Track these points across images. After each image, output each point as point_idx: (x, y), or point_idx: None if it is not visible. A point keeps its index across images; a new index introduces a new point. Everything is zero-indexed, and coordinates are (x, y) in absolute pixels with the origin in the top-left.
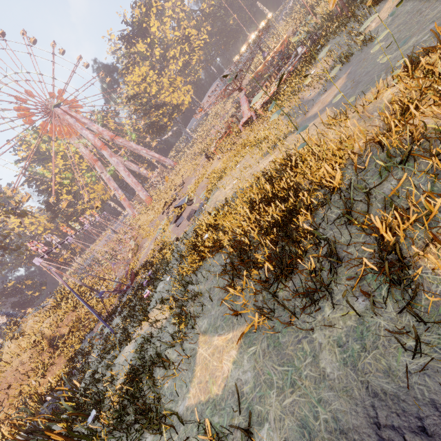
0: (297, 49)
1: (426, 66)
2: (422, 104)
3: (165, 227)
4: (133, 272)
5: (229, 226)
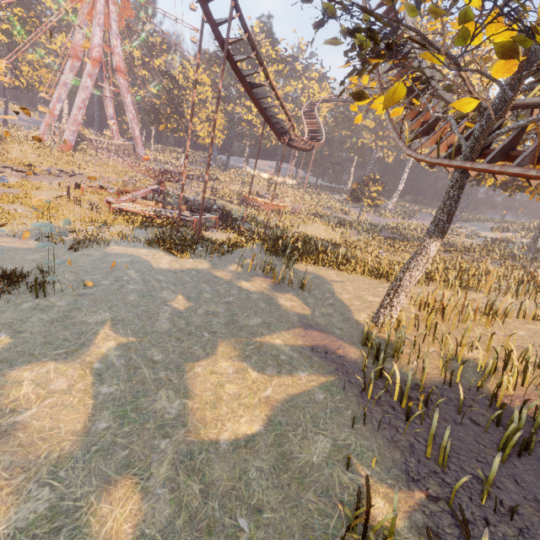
0: (210, 215)
1: None
2: None
3: None
4: None
5: None
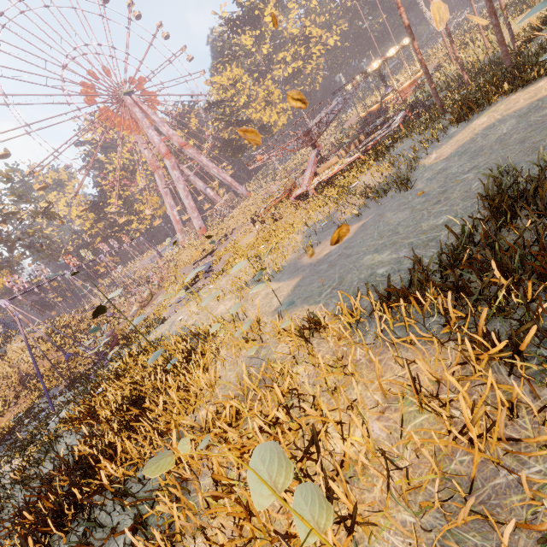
0: (398, 115)
1: (267, 374)
2: (245, 424)
3: (176, 291)
4: (116, 337)
5: (111, 398)
